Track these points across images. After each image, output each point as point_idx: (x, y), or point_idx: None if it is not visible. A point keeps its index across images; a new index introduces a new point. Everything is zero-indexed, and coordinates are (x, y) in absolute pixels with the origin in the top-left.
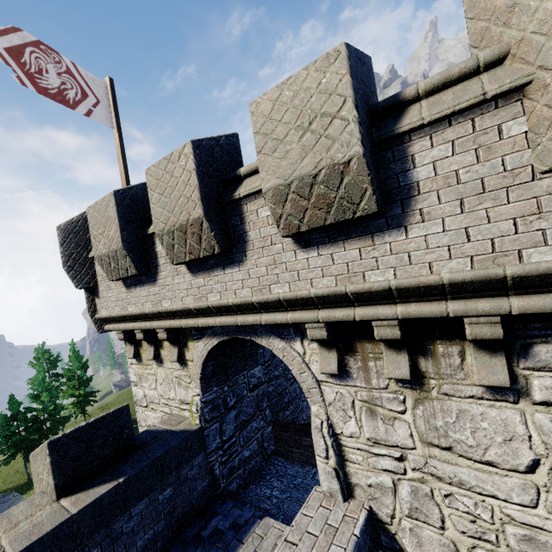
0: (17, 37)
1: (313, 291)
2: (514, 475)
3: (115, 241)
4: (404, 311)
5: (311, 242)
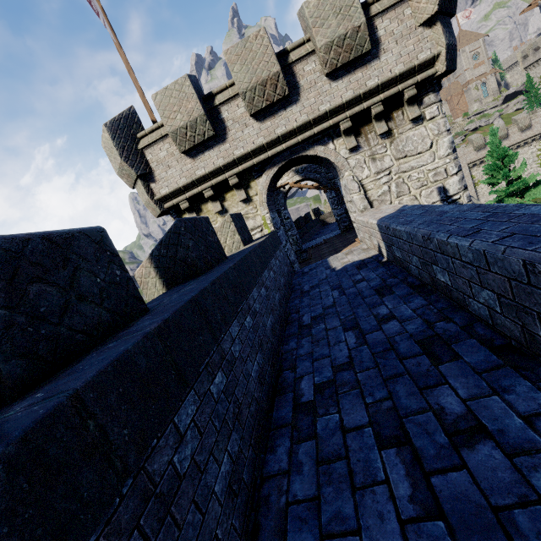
0: None
1: (344, 99)
2: (427, 153)
3: (195, 111)
4: (384, 95)
5: (338, 76)
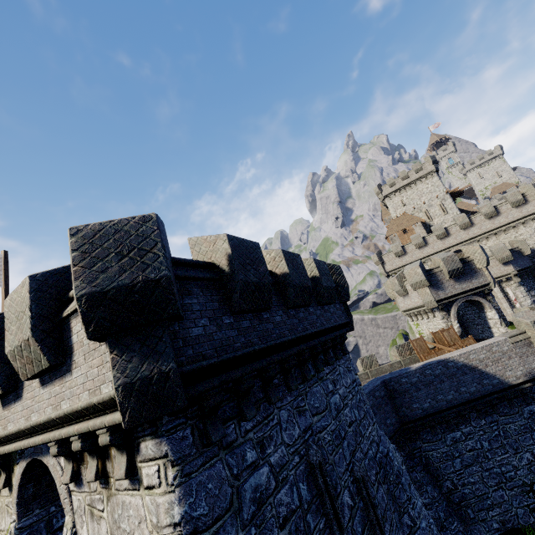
0: None
1: (42, 418)
2: None
3: None
4: (77, 429)
5: (45, 381)
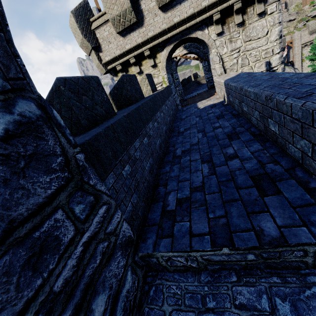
0: None
1: None
2: (263, 38)
3: (125, 4)
4: None
5: None
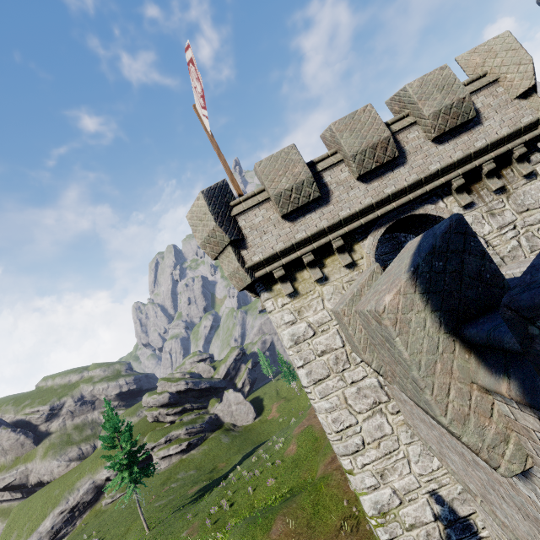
0: (187, 55)
1: (455, 158)
2: None
3: (302, 174)
4: (494, 154)
5: (443, 141)
